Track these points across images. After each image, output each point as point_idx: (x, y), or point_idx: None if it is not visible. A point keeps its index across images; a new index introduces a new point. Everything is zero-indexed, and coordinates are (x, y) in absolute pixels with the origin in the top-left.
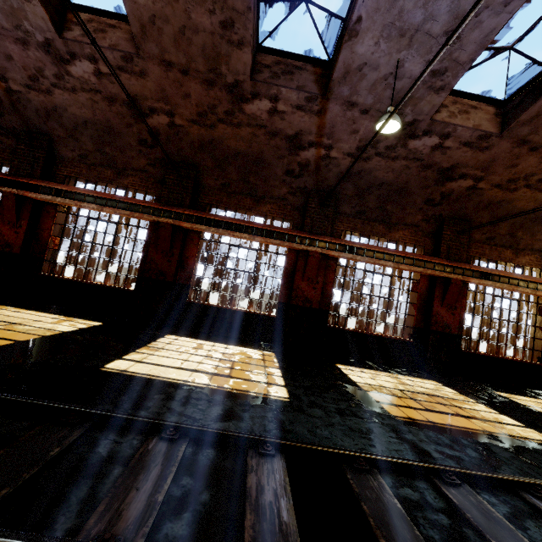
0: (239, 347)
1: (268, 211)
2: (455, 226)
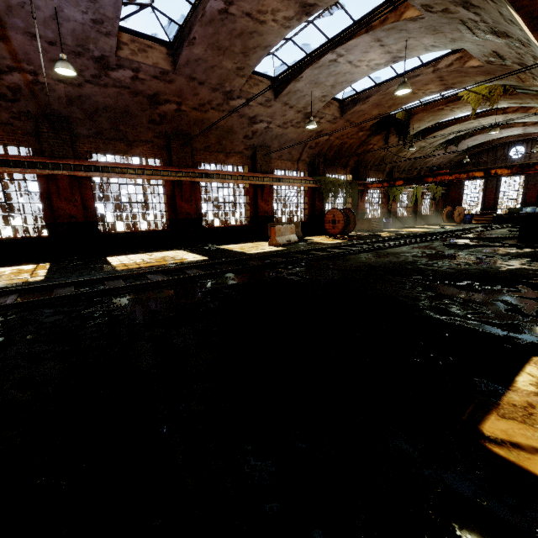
0: (13, 267)
1: None
2: (179, 140)
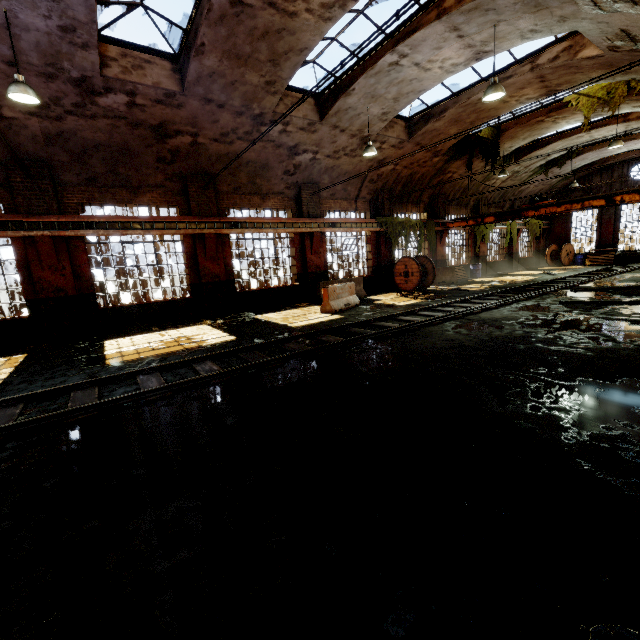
0: None
1: None
2: (199, 182)
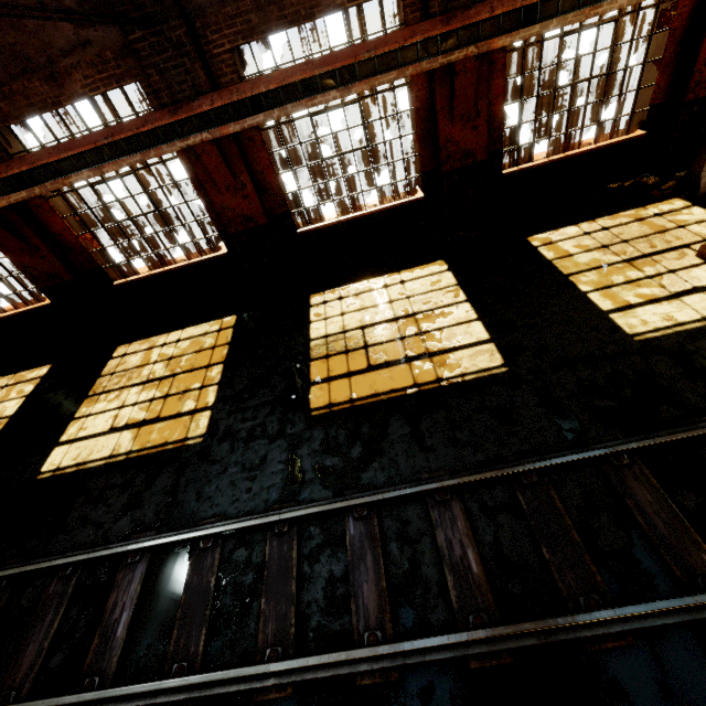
0: (195, 328)
1: (85, 88)
2: None
